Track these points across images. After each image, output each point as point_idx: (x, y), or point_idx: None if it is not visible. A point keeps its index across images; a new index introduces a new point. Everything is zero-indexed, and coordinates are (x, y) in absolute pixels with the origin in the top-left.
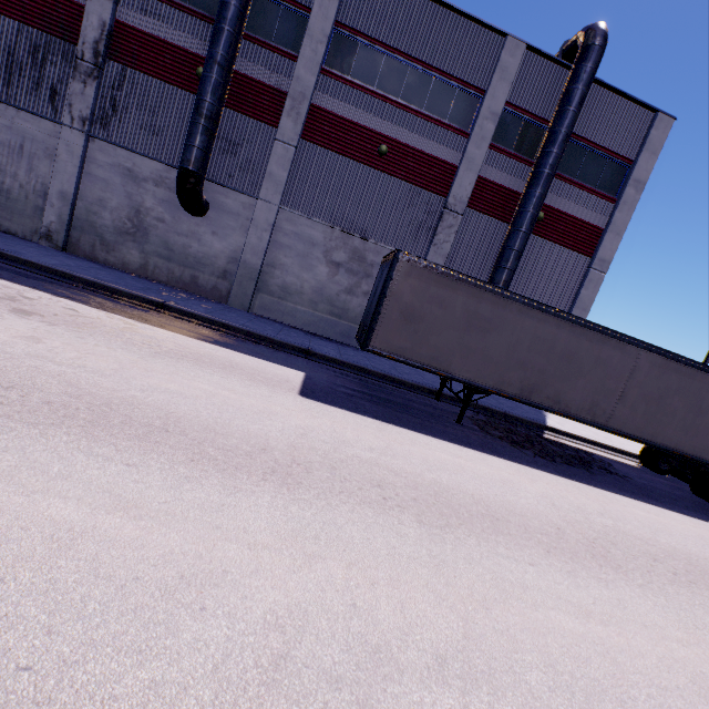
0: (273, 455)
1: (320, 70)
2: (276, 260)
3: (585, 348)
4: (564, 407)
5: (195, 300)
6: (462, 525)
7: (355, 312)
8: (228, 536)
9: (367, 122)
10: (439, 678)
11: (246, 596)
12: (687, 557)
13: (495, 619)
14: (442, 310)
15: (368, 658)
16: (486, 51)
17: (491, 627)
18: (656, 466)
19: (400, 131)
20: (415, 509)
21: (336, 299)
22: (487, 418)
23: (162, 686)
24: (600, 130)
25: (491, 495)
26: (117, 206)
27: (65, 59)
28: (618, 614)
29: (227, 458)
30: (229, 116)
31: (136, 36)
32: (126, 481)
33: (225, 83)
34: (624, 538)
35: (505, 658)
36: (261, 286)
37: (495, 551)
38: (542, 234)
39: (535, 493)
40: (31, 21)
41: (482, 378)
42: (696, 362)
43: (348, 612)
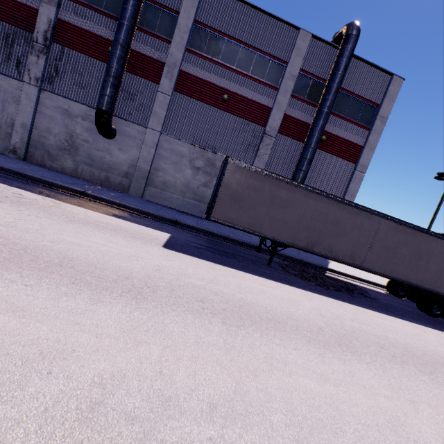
0: (132, 281)
1: (185, 49)
2: (159, 166)
3: (346, 217)
4: (334, 254)
5: (106, 191)
6: (253, 325)
7: (209, 198)
8: (83, 329)
9: (215, 81)
10: (208, 418)
11: (84, 365)
12: (404, 346)
13: (259, 382)
14: (256, 194)
15: (160, 405)
16: (288, 38)
17: (255, 387)
18: (396, 293)
19: (235, 86)
20: (223, 315)
21: (197, 190)
22: (290, 263)
23: (2, 421)
24: (359, 86)
25: (278, 308)
26: (59, 132)
27: (26, 42)
28: (347, 380)
29: (99, 282)
30: (129, 77)
31: (71, 28)
32: (21, 295)
33: (125, 56)
34: (364, 335)
35: (259, 406)
36: (150, 182)
37: (272, 341)
38: (325, 149)
39: (310, 307)
40: (5, 19)
41: (282, 236)
42: (416, 226)
43: (155, 376)
